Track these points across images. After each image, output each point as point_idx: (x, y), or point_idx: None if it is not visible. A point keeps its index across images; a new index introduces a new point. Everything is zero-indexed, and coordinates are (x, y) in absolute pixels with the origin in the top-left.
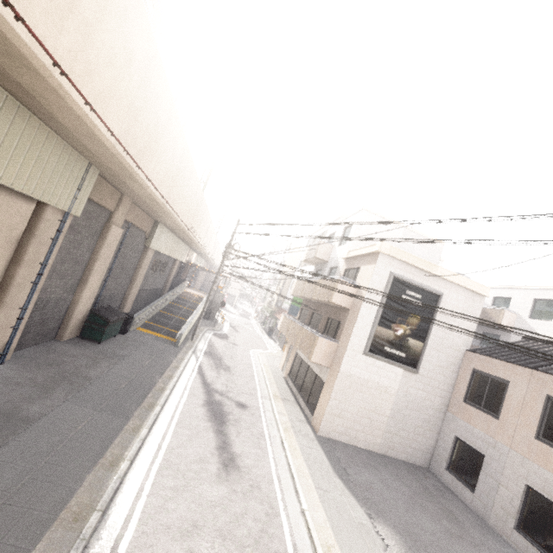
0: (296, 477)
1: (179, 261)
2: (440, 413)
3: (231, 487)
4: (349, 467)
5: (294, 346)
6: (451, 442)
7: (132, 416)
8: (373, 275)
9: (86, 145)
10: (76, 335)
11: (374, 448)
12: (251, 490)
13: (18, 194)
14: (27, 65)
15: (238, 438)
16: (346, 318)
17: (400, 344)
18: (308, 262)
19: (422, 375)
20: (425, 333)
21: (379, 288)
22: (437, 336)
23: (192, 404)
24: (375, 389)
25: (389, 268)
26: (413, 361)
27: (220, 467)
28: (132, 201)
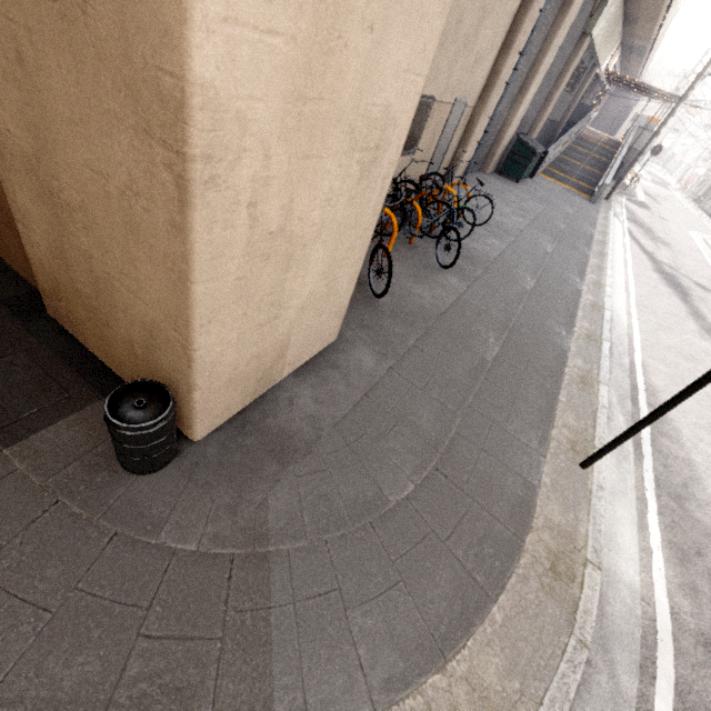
0: None
1: (597, 68)
2: None
3: None
4: None
5: None
6: None
7: (588, 255)
8: None
9: None
10: (493, 170)
11: None
12: None
13: None
14: None
15: None
16: None
17: None
18: None
19: None
20: None
21: None
22: None
23: (640, 266)
24: None
25: None
26: None
27: (700, 329)
28: None
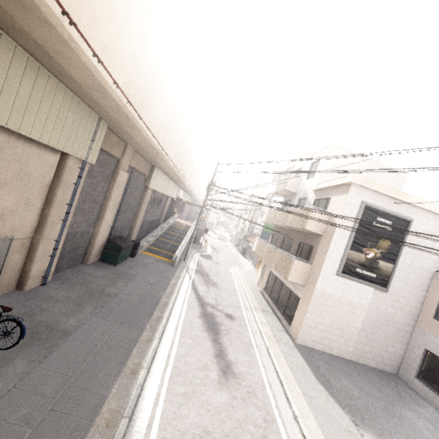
0: (285, 384)
1: (170, 197)
2: (408, 327)
3: (231, 393)
4: (328, 374)
5: (268, 266)
6: (421, 354)
7: (145, 327)
8: (345, 204)
9: (96, 100)
10: (98, 259)
11: (346, 356)
12: (248, 396)
13: (46, 147)
14: (39, 15)
15: (231, 346)
16: (318, 243)
17: (371, 266)
18: (278, 194)
19: (392, 293)
20: (395, 255)
21: (351, 215)
22: (407, 258)
23: (190, 316)
24: (347, 305)
25: (360, 197)
26: (383, 281)
27: (220, 373)
28: (134, 150)
